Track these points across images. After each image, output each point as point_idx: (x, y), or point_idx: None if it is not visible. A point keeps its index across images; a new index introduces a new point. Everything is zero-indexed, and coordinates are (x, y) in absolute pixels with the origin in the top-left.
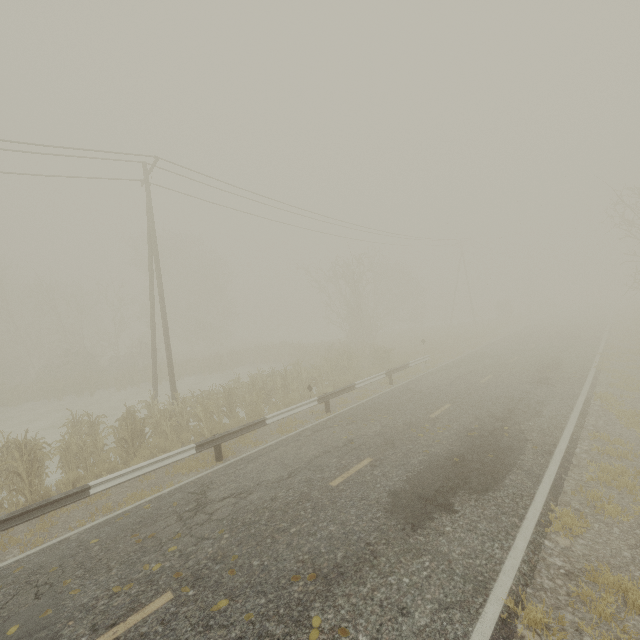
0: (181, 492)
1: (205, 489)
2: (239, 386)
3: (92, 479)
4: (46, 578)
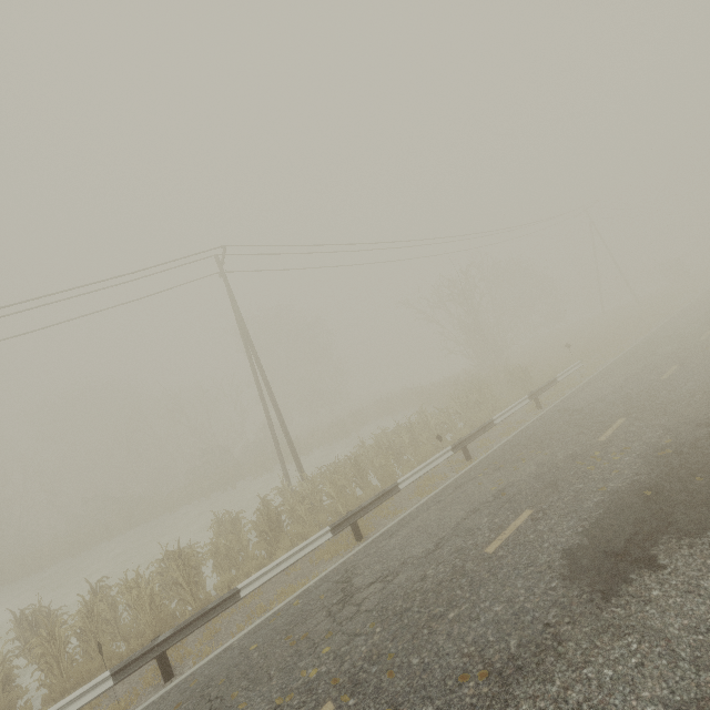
0: (326, 582)
1: (349, 576)
2: (365, 451)
3: (244, 579)
4: (217, 691)
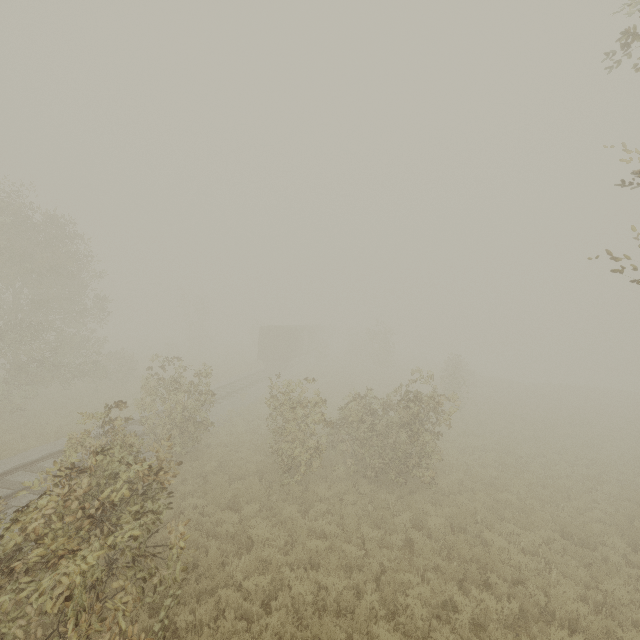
0: None
1: None
2: None
3: None
4: None
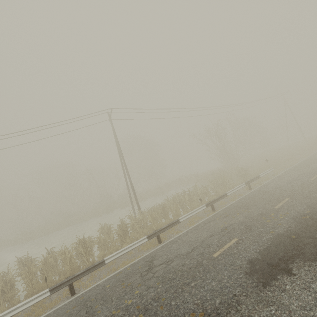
0: (142, 261)
1: (152, 259)
2: (168, 202)
3: (109, 254)
4: (90, 303)
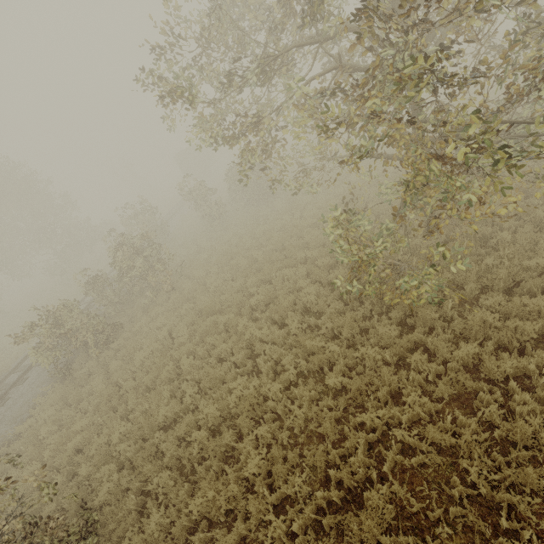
0: None
1: None
2: None
3: None
4: None
